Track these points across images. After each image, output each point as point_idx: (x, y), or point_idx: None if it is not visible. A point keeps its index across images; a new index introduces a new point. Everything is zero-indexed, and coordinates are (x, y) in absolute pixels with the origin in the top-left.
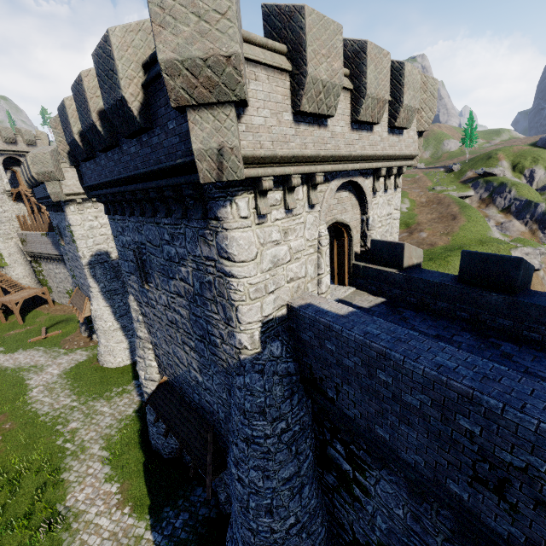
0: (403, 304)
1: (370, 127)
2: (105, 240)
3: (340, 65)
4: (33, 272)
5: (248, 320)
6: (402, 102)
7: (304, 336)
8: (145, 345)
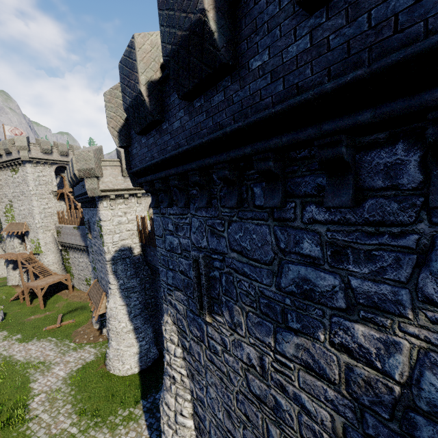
0: None
1: None
2: (130, 235)
3: None
4: (61, 259)
5: None
6: None
7: None
8: (180, 391)
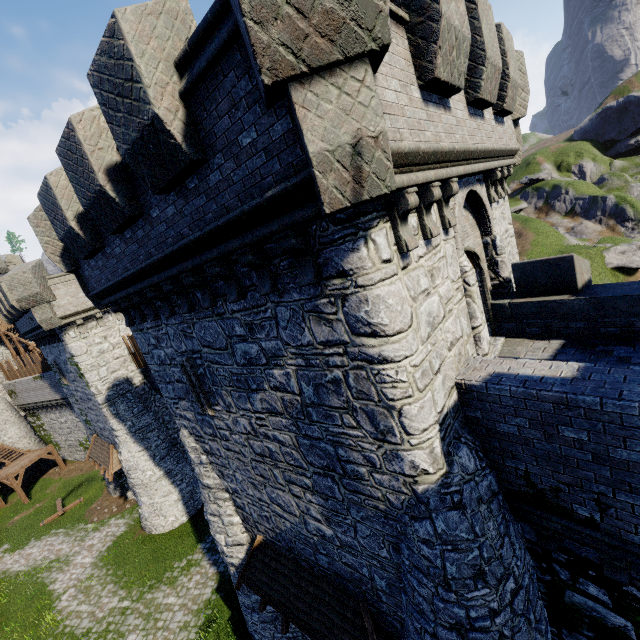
0: (597, 341)
1: (481, 113)
2: (122, 363)
3: (464, 9)
4: (31, 429)
5: (422, 425)
6: (508, 75)
7: (503, 427)
8: (218, 495)
